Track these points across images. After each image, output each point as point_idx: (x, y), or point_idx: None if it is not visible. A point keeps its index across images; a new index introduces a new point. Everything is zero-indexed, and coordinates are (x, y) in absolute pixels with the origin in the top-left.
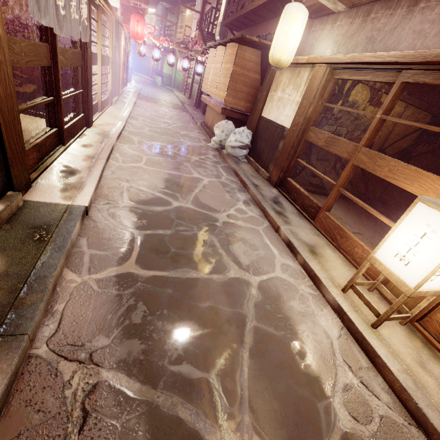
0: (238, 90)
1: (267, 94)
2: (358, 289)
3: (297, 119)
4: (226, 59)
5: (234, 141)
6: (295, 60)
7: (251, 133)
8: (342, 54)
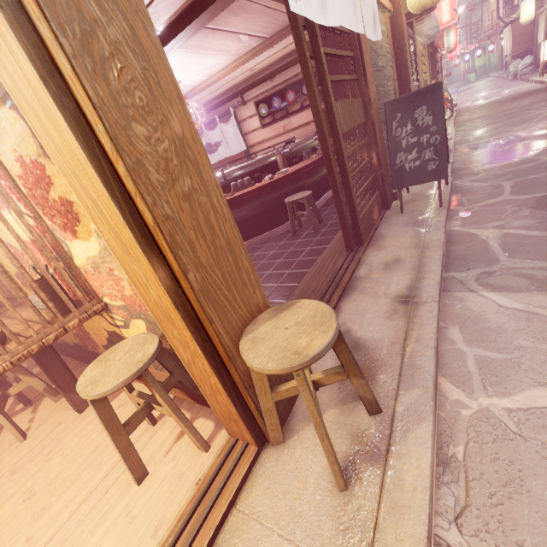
0: (518, 42)
1: (536, 32)
2: (540, 73)
3: (544, 35)
4: (509, 32)
5: (521, 67)
6: (539, 12)
7: (532, 56)
8: (546, 5)
